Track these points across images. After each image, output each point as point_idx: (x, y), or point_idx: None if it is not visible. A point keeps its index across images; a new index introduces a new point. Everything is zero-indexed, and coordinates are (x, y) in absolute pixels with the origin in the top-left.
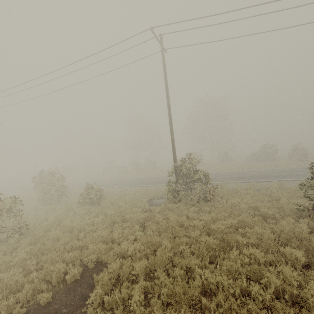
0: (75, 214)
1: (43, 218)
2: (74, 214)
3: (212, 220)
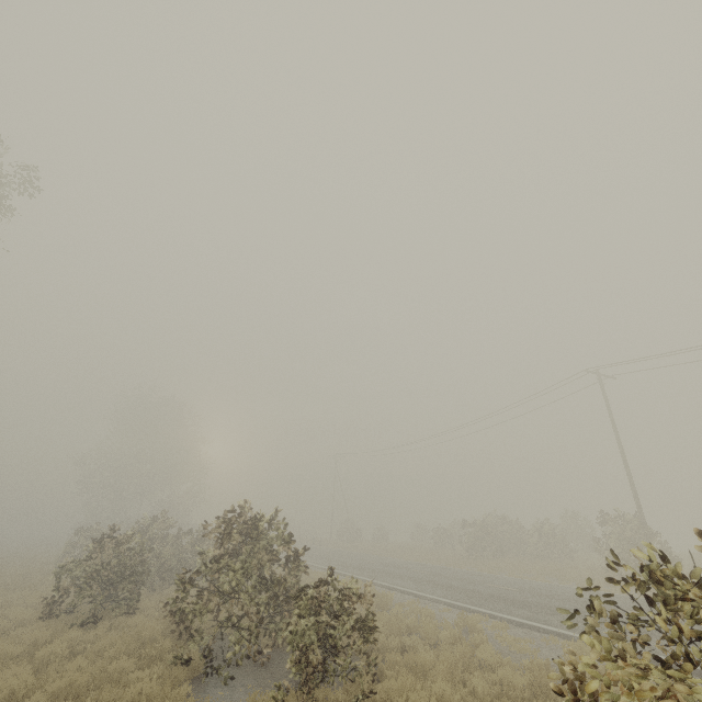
0: None
1: None
2: None
3: None
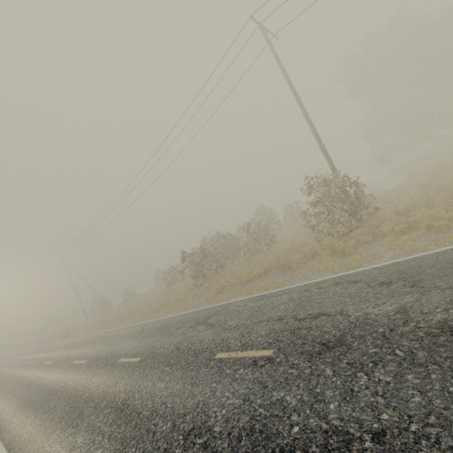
0: None
1: None
2: None
3: None
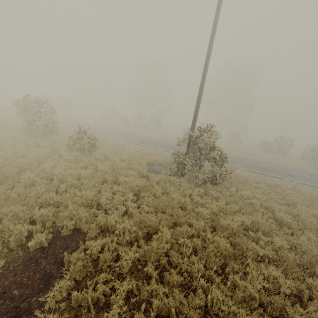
0: (61, 157)
1: (21, 153)
2: (60, 157)
3: (218, 209)
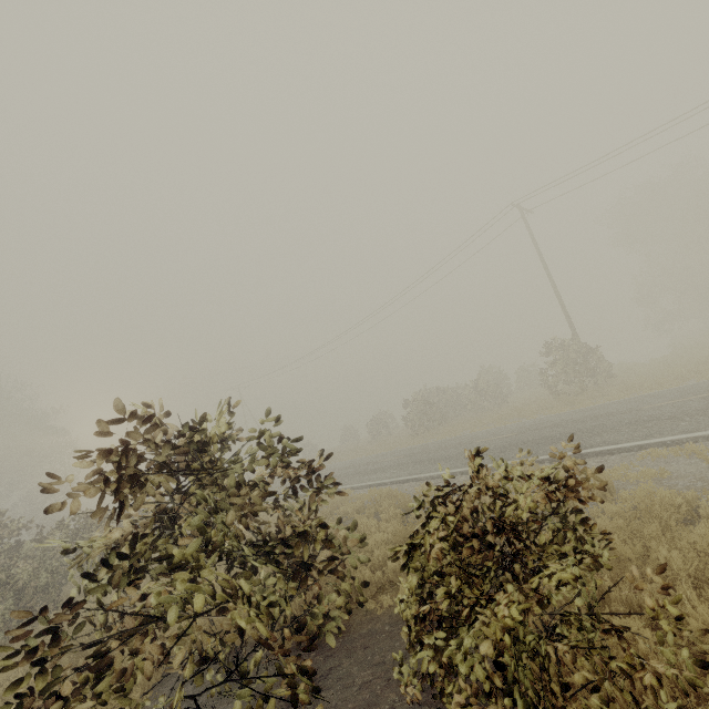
0: None
1: None
2: None
3: None
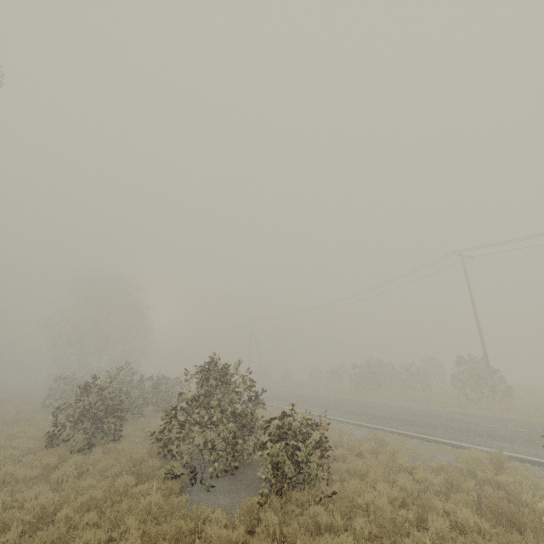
0: None
1: None
2: None
3: None
